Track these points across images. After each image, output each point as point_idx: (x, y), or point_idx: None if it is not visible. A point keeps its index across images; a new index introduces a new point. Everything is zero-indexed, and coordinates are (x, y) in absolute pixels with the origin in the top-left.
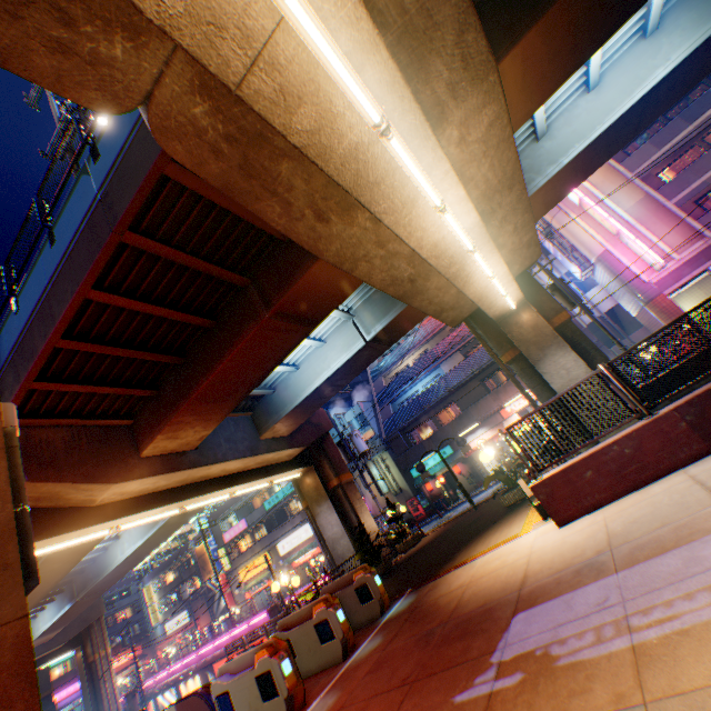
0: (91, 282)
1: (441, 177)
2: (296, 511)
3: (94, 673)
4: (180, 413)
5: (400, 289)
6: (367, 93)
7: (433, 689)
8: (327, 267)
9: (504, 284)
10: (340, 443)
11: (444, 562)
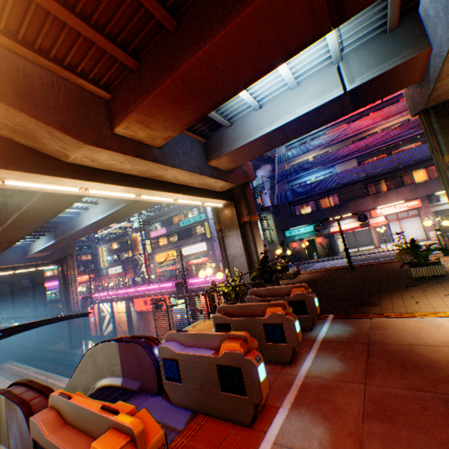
0: None
1: None
2: (198, 233)
3: (67, 281)
4: (158, 92)
5: None
6: None
7: None
8: None
9: None
10: None
11: (364, 305)
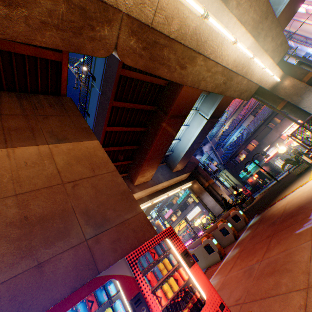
0: (106, 124)
1: (232, 26)
2: (190, 202)
3: None
4: (143, 166)
5: (219, 89)
6: (196, 3)
7: (283, 233)
8: (186, 90)
9: (271, 70)
10: (203, 169)
11: (270, 202)
